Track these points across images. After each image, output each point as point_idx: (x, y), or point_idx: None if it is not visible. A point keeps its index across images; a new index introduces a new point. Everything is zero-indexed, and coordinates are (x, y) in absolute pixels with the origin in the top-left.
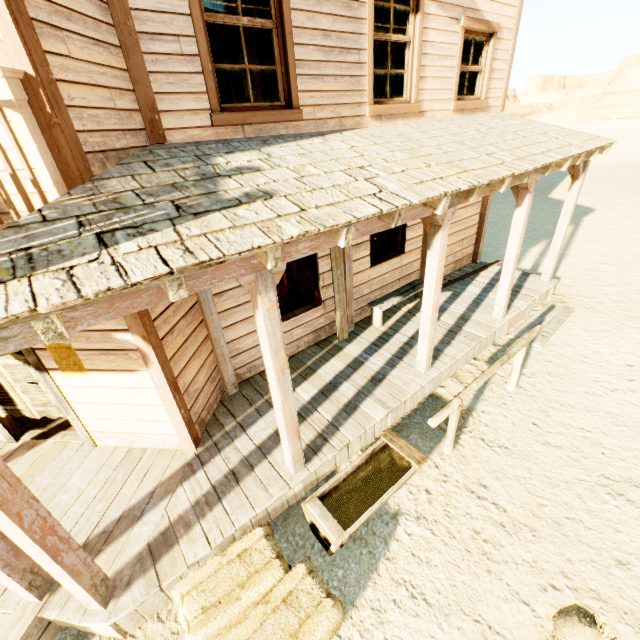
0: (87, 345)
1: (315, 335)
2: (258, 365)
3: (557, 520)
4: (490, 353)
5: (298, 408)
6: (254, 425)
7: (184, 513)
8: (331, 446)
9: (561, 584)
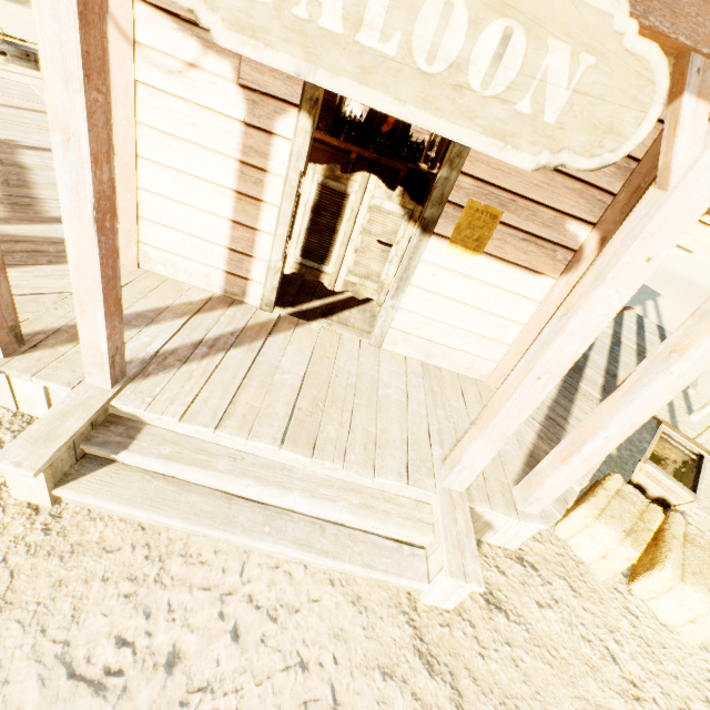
0: (520, 222)
1: None
2: None
3: None
4: None
5: (562, 377)
6: None
7: (535, 443)
8: None
9: None
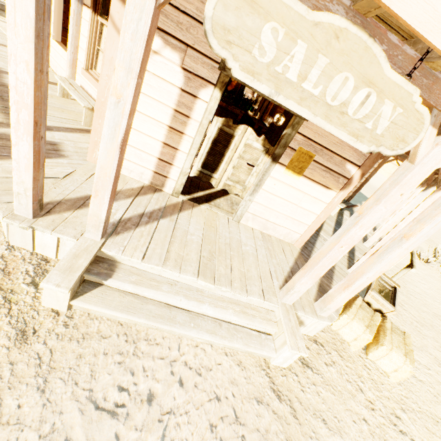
0: (323, 161)
1: None
2: None
3: (431, 324)
4: None
5: None
6: (316, 244)
7: (321, 279)
8: None
9: None
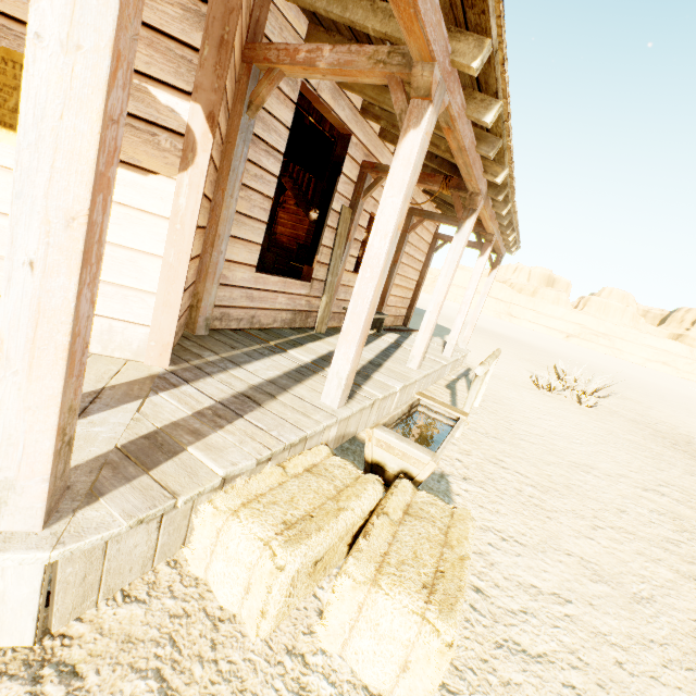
0: None
1: (292, 317)
2: (232, 317)
3: (566, 485)
4: (445, 383)
5: (302, 363)
6: (250, 364)
7: (181, 421)
8: (364, 396)
9: (601, 524)
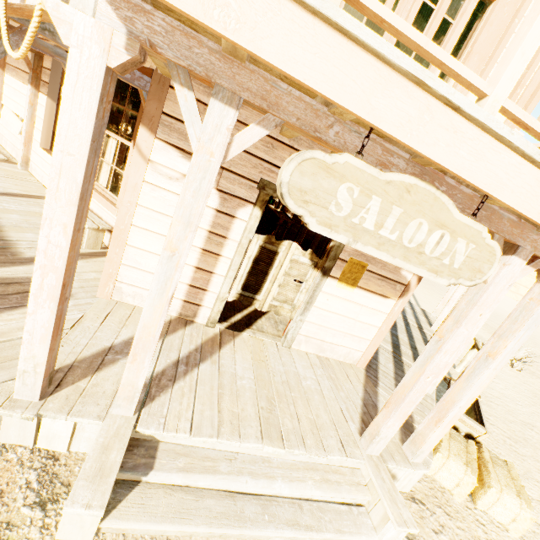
0: (377, 270)
1: None
2: None
3: (524, 438)
4: None
5: (392, 354)
6: (379, 359)
7: None
8: None
9: None
